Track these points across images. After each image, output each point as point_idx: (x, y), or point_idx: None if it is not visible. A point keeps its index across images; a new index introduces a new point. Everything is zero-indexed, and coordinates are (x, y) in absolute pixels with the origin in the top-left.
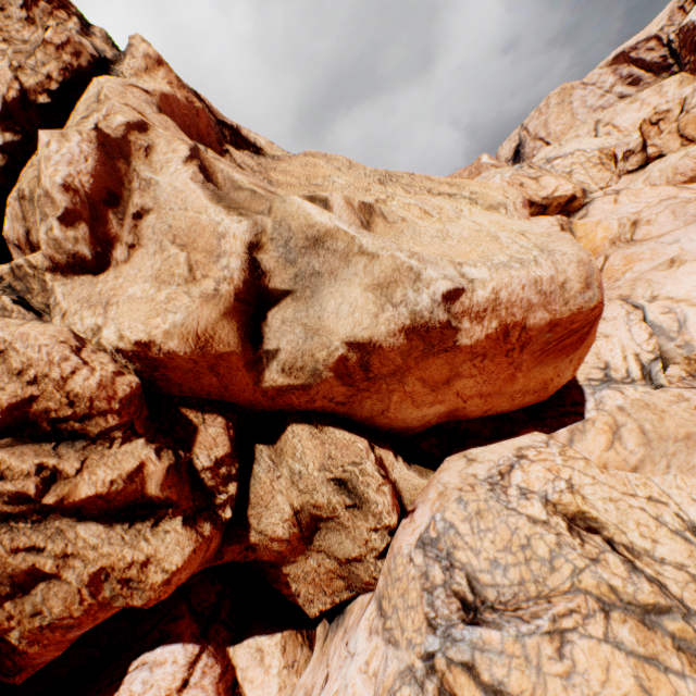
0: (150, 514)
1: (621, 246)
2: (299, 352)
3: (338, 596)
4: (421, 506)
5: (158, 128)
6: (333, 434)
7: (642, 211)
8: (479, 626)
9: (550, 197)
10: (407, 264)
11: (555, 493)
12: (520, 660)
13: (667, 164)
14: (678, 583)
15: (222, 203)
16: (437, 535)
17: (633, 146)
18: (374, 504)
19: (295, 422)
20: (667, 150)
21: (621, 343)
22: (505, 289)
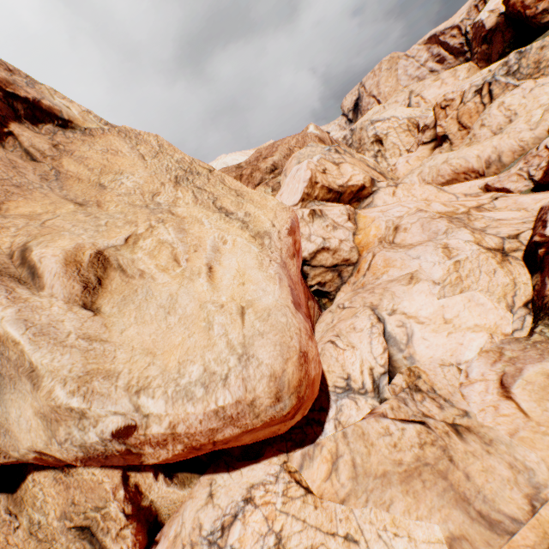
0: None
1: (385, 246)
2: None
3: None
4: (162, 542)
5: None
6: (81, 475)
7: (403, 217)
8: None
9: (345, 185)
10: (65, 406)
11: None
12: None
13: (435, 163)
14: None
15: None
16: None
17: (429, 122)
18: None
19: (37, 469)
20: (449, 132)
21: (362, 356)
22: (183, 422)
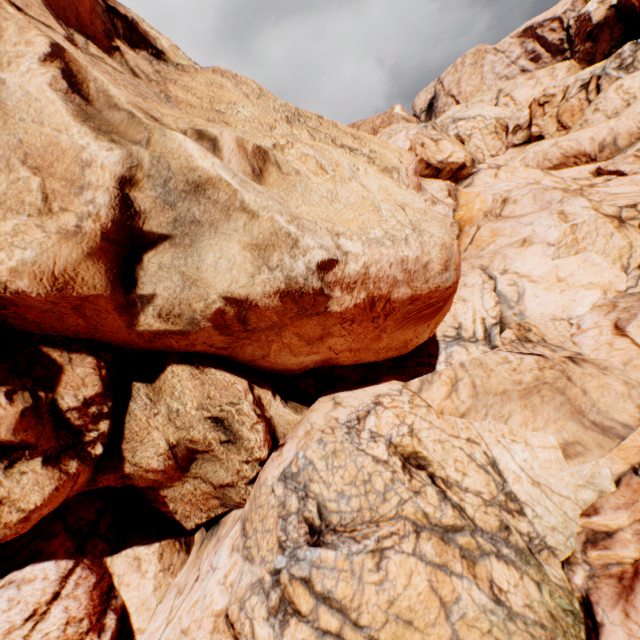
0: (3, 457)
1: (491, 219)
2: (176, 300)
3: (214, 512)
4: (290, 441)
5: (7, 6)
6: (214, 375)
7: (512, 190)
8: (319, 548)
9: (445, 162)
10: (285, 230)
11: (398, 436)
12: (347, 573)
13: (540, 149)
14: (473, 506)
15: (90, 123)
16: (298, 470)
17: (522, 122)
18: (247, 440)
19: (175, 363)
20: (546, 132)
21: (474, 308)
22: (375, 265)
